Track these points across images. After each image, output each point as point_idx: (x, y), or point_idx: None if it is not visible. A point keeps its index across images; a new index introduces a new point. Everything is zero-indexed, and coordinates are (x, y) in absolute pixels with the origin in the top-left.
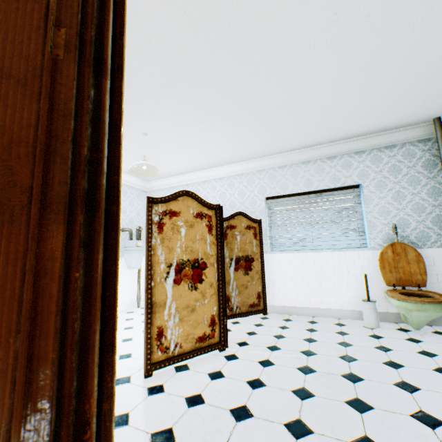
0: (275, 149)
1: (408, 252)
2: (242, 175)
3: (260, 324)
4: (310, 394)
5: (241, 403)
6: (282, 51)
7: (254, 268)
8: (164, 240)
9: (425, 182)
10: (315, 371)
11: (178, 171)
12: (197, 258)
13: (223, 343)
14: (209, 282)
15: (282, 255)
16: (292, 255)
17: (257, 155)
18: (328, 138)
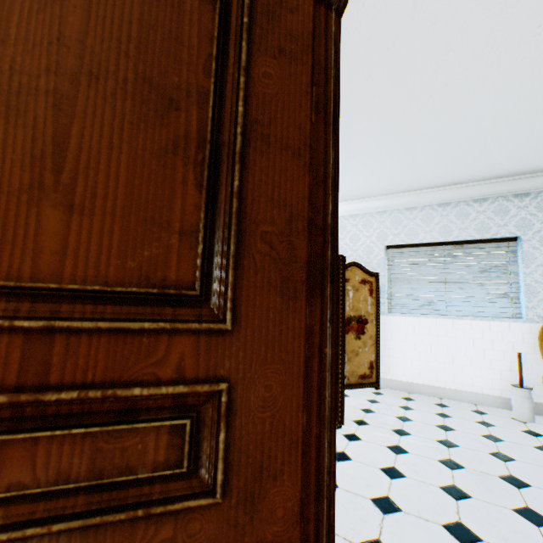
0: (404, 186)
1: None
2: (356, 216)
3: (375, 400)
4: (464, 494)
5: (382, 493)
6: (452, 71)
7: (367, 332)
8: None
9: None
10: (464, 468)
11: None
12: None
13: (340, 419)
14: None
15: (404, 318)
16: (417, 319)
17: (380, 192)
18: (479, 175)
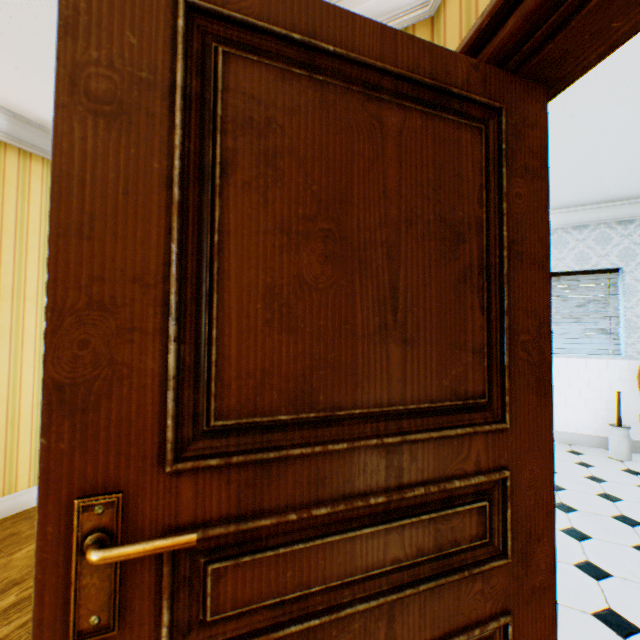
0: None
1: None
2: None
3: None
4: (585, 535)
5: None
6: (582, 103)
7: None
8: None
9: None
10: (577, 510)
11: None
12: None
13: None
14: None
15: None
16: None
17: None
18: (582, 200)
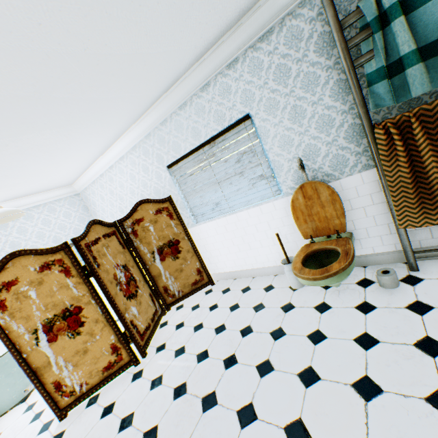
0: (137, 108)
1: (321, 192)
2: (135, 148)
3: (198, 305)
4: (154, 437)
5: None
6: None
7: (183, 249)
8: (15, 314)
9: (326, 77)
10: (185, 394)
11: (81, 168)
12: (66, 307)
13: (135, 359)
14: (93, 319)
15: (207, 225)
16: (215, 222)
17: (129, 121)
18: (180, 65)
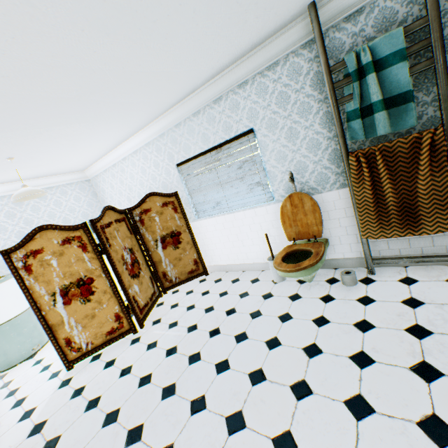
0: (156, 111)
1: (305, 202)
2: (149, 144)
3: (192, 291)
4: (149, 380)
5: (100, 394)
6: None
7: (184, 241)
8: (38, 278)
9: (317, 108)
10: (175, 353)
11: (96, 157)
12: (81, 277)
13: (134, 328)
14: (102, 290)
15: (207, 221)
16: (214, 219)
17: (146, 121)
18: (197, 81)
